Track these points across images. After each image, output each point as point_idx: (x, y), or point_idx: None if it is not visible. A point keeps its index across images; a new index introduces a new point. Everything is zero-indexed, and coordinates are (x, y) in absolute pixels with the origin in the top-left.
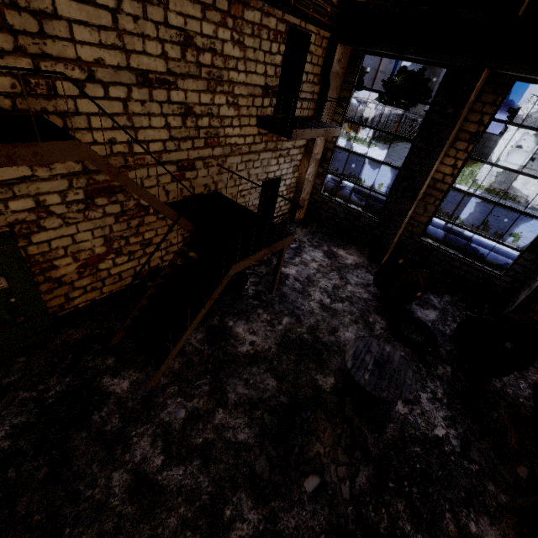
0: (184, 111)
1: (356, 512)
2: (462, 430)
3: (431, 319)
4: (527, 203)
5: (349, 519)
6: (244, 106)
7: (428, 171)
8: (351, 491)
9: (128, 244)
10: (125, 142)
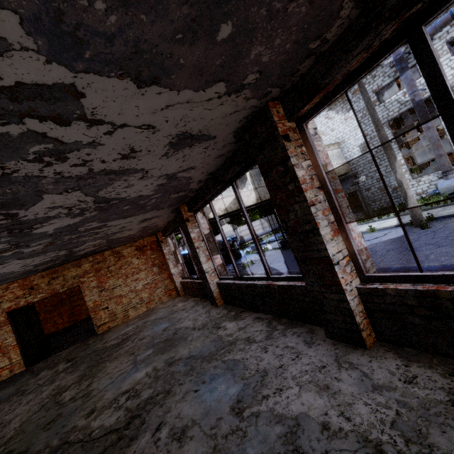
0: None
1: None
2: None
3: None
4: None
5: None
6: None
7: None
8: None
9: None
10: None
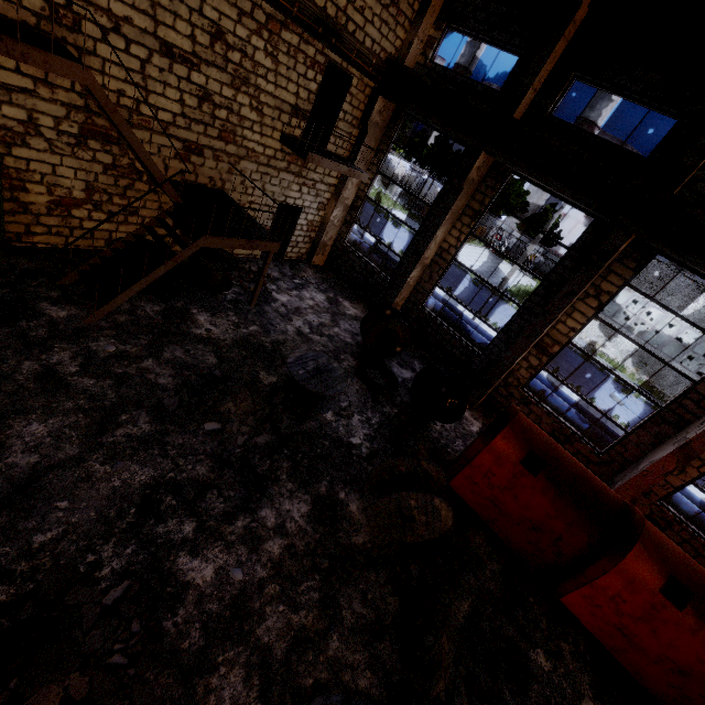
0: (203, 95)
1: (242, 454)
2: (377, 447)
3: (405, 377)
4: (580, 339)
5: (233, 455)
6: (269, 116)
7: (432, 235)
8: (246, 442)
9: (110, 202)
10: (134, 99)
